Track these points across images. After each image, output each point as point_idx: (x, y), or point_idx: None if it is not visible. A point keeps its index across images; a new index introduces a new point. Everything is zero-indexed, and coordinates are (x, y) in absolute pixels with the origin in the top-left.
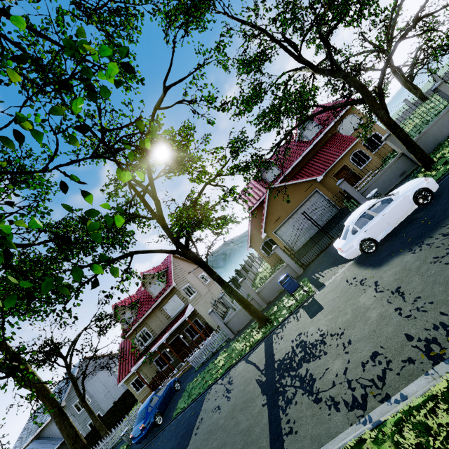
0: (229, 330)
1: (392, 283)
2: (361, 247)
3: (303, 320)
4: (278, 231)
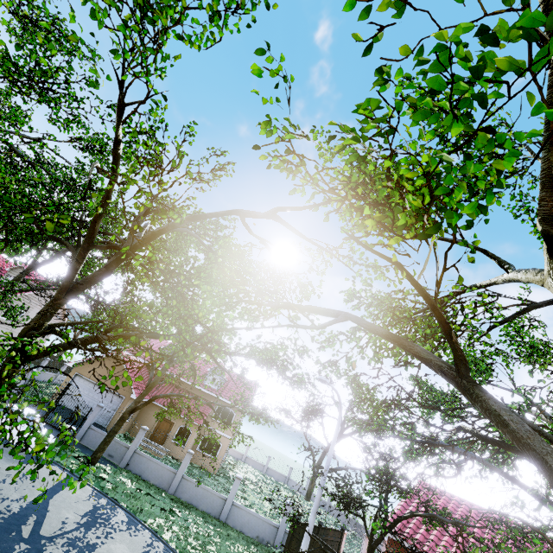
0: None
1: None
2: None
3: None
4: (79, 377)
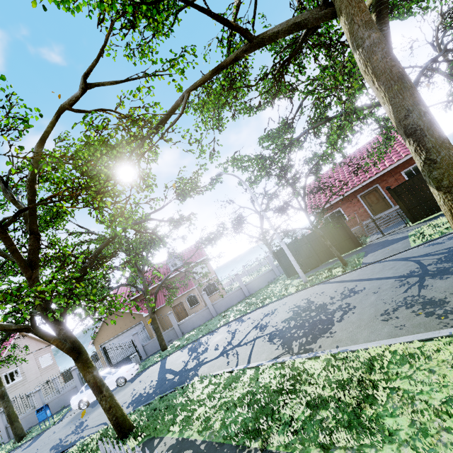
0: (6, 434)
1: (44, 445)
2: (80, 404)
3: (19, 451)
4: (104, 345)
